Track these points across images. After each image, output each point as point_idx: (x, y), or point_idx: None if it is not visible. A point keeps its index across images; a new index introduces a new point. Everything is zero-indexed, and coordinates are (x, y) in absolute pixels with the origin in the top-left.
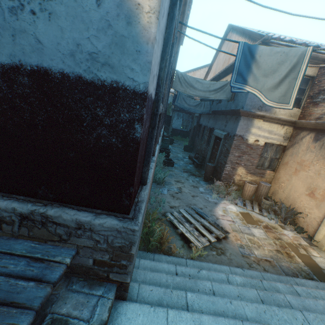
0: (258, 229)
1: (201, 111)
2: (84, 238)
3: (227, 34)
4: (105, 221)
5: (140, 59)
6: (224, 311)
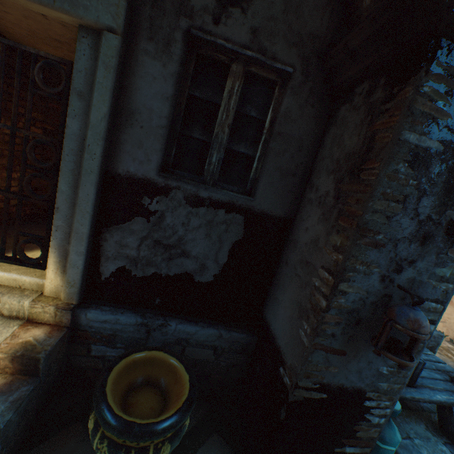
0: None
1: None
2: None
3: None
4: None
5: None
6: None
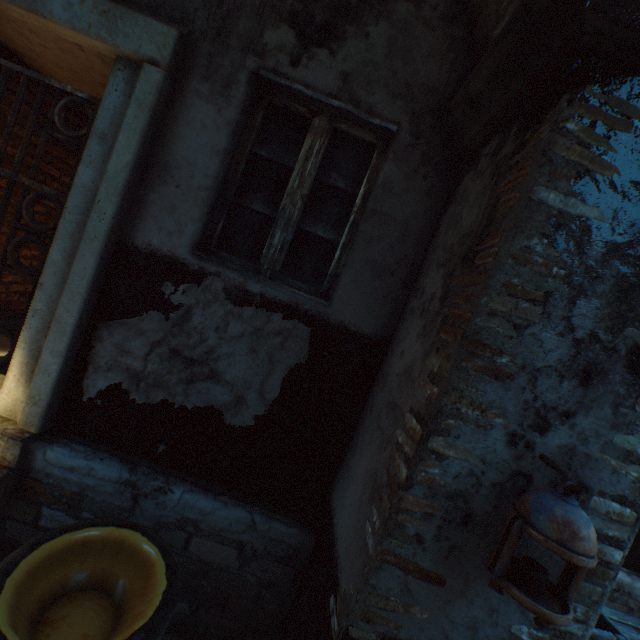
0: None
1: None
2: (617, 602)
3: None
4: None
5: None
6: None
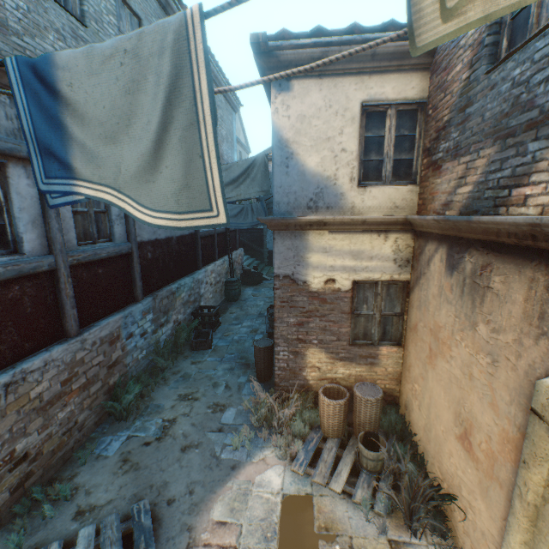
0: None
1: (251, 224)
2: None
3: None
4: None
5: None
6: None
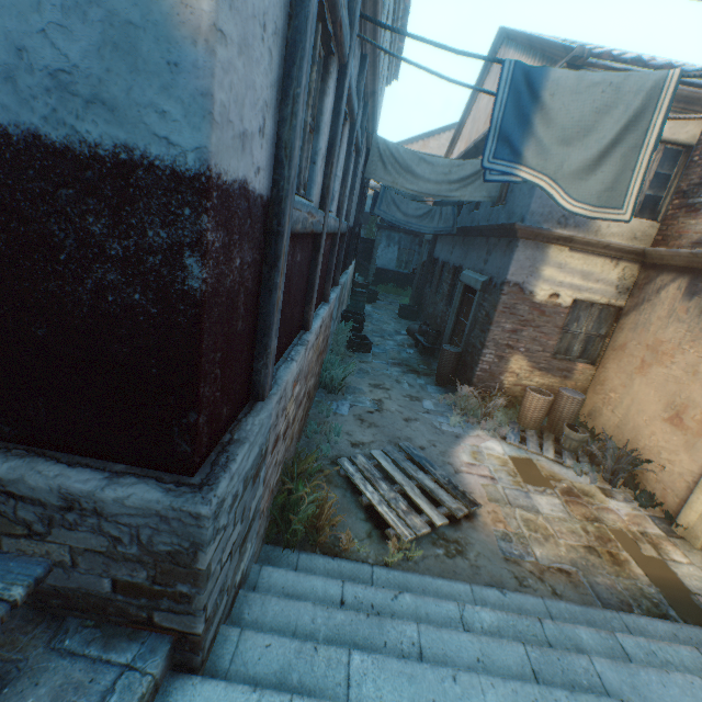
0: (550, 496)
1: (434, 230)
2: (84, 531)
3: (497, 51)
4: (131, 493)
5: (180, 85)
6: (436, 699)
